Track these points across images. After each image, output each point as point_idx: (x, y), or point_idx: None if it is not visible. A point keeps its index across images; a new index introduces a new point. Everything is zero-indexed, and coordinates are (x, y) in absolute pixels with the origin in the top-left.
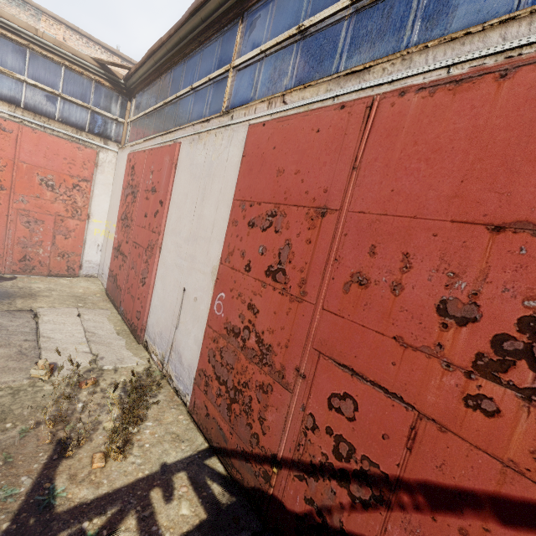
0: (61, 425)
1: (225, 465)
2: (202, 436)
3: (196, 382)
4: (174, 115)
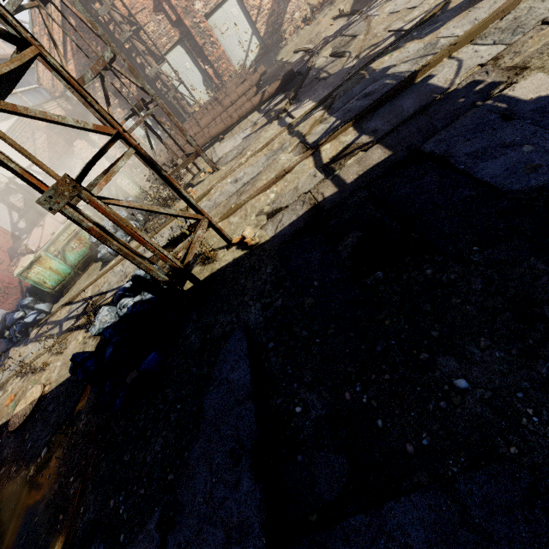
0: None
1: None
2: None
3: None
4: None
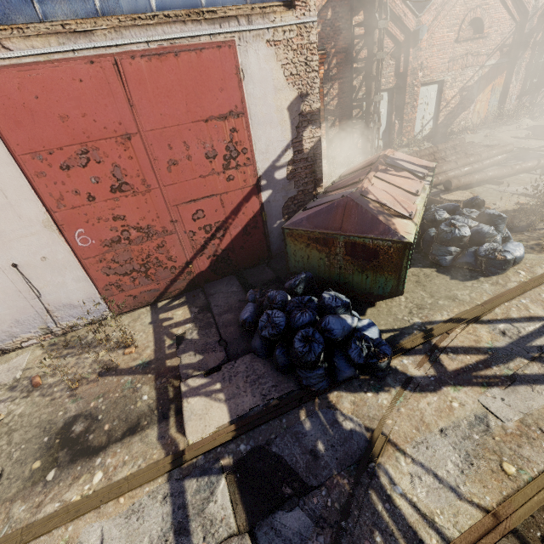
0: (83, 381)
1: (167, 298)
2: (141, 309)
3: (107, 296)
4: None
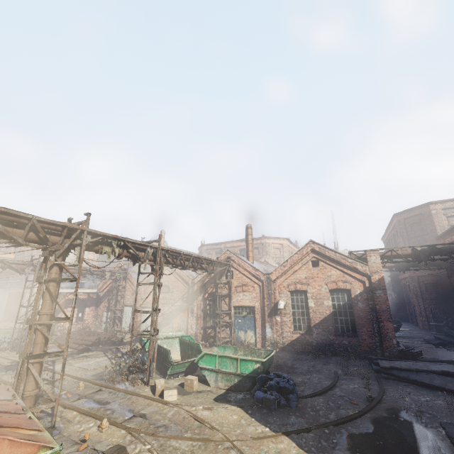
0: None
1: None
2: None
3: None
4: (0, 286)
